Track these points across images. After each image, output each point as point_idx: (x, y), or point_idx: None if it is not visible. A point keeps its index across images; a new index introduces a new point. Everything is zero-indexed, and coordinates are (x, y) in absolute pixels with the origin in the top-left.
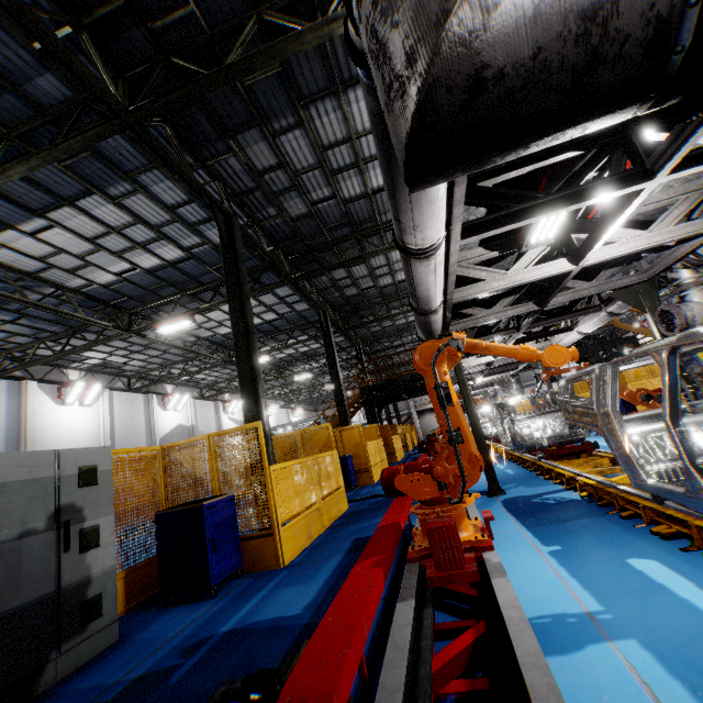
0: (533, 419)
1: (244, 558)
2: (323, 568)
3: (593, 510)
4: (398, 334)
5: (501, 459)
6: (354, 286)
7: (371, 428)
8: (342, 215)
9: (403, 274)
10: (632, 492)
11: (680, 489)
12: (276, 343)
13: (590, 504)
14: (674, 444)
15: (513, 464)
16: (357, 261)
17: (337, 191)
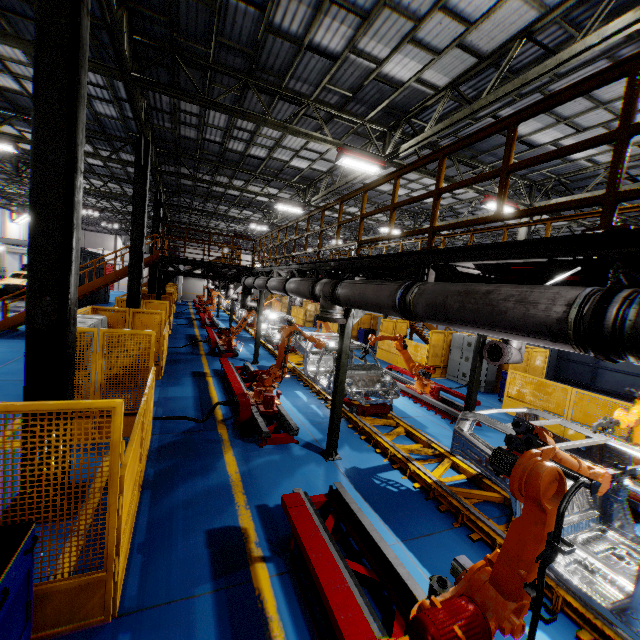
0: (353, 372)
1: (33, 618)
2: (196, 627)
3: (439, 516)
4: (207, 198)
5: (295, 381)
6: (197, 129)
7: (160, 305)
8: (250, 40)
9: (259, 150)
10: (481, 519)
11: (598, 597)
12: (30, 128)
13: (429, 504)
14: (639, 587)
15: (312, 395)
16: (237, 116)
17: (272, 5)
